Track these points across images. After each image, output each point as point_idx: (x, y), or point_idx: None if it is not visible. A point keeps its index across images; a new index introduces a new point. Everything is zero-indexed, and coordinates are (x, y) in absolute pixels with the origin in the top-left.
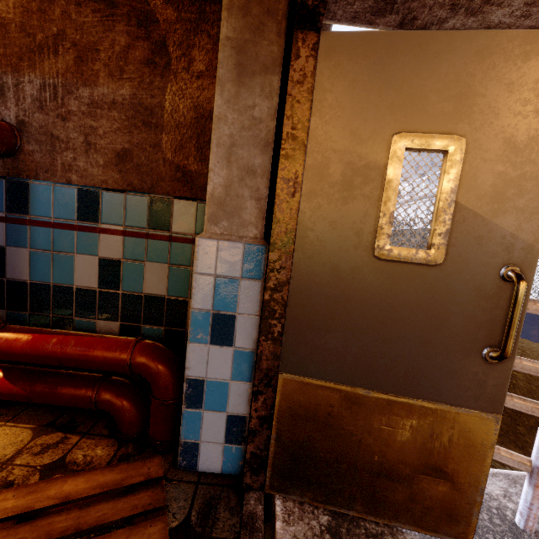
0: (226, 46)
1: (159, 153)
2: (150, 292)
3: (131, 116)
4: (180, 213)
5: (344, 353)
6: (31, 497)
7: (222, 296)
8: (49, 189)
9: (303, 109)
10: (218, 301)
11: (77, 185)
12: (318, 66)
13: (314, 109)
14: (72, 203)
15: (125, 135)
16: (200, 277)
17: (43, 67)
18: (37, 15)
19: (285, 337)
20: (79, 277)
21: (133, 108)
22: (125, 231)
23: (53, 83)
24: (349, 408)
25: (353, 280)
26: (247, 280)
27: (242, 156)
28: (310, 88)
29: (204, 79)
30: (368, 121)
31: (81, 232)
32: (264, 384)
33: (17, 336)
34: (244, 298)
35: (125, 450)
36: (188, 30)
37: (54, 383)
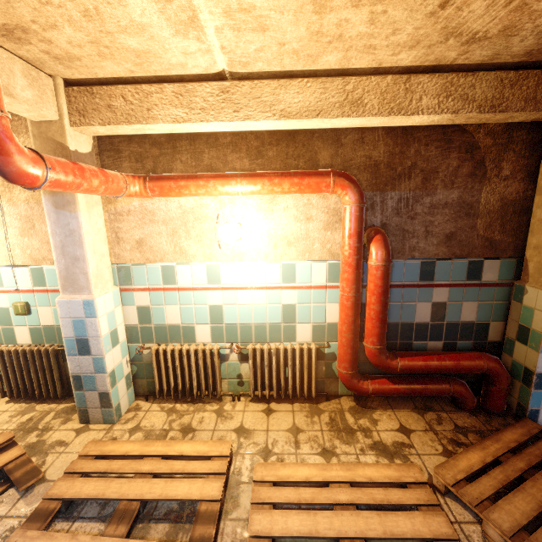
0: None
1: (474, 232)
2: (464, 320)
3: (457, 211)
4: (488, 268)
5: None
6: (500, 442)
7: None
8: (402, 264)
9: None
10: None
11: (418, 259)
12: None
13: None
14: (416, 271)
15: (452, 223)
16: None
17: (400, 188)
18: (398, 156)
19: None
20: (418, 316)
21: (458, 205)
22: (451, 284)
23: (406, 197)
24: None
25: None
26: None
27: None
28: None
29: (508, 180)
30: None
31: (421, 288)
32: None
33: (412, 359)
34: None
35: (480, 418)
36: (499, 150)
37: (423, 383)
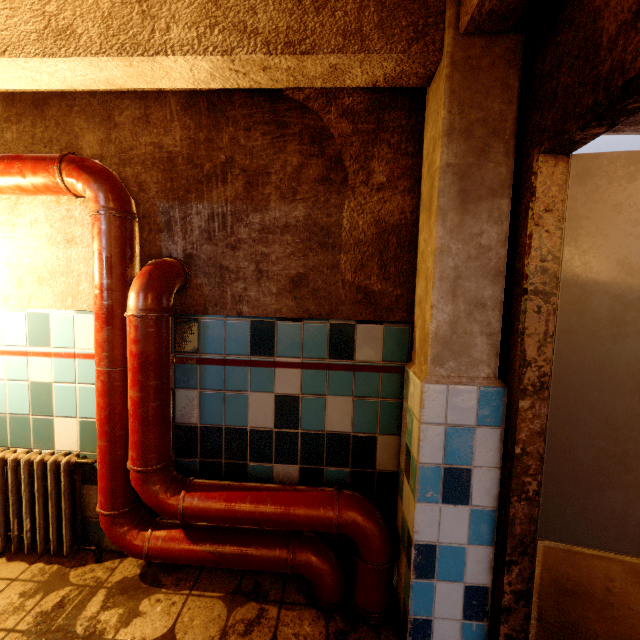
0: (447, 173)
1: (337, 275)
2: (332, 429)
3: (306, 238)
4: (364, 339)
5: (625, 516)
6: None
7: (454, 447)
8: (219, 323)
9: (553, 238)
10: (450, 454)
11: (248, 317)
12: (570, 192)
13: (568, 239)
14: (245, 337)
15: (300, 258)
16: (428, 427)
17: (211, 197)
18: (204, 145)
19: (543, 497)
20: (253, 417)
21: (307, 229)
22: (303, 363)
23: (222, 212)
24: (636, 583)
25: (631, 430)
26: (483, 428)
27: (470, 288)
28: (560, 216)
29: (385, 191)
30: (639, 249)
31: (254, 368)
32: (518, 552)
33: (208, 496)
34: (481, 448)
35: (334, 624)
36: (365, 142)
37: (243, 544)
